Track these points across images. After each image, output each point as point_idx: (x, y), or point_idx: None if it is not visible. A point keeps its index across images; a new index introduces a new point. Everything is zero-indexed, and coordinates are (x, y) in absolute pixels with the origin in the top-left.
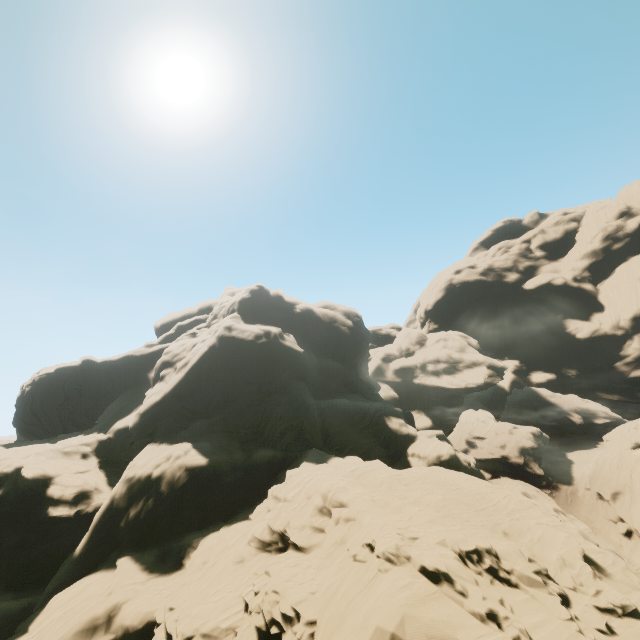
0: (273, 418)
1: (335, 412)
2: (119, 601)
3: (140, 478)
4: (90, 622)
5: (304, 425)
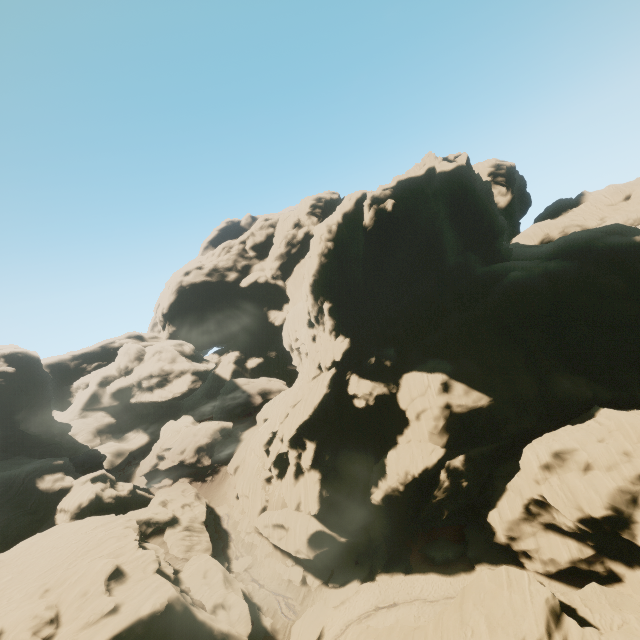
0: None
1: None
2: None
3: None
4: None
5: None
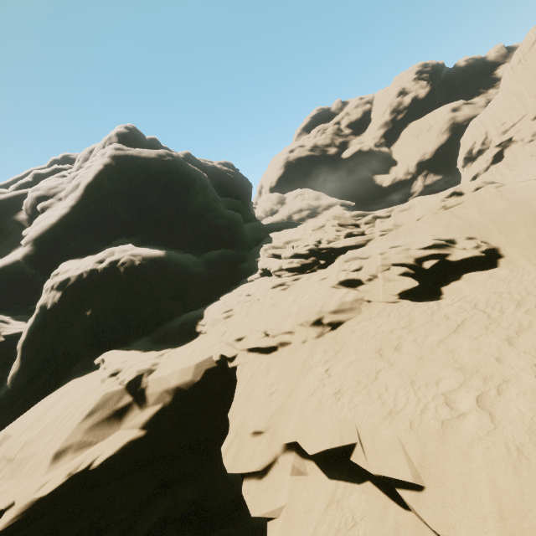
0: (207, 229)
1: (255, 229)
2: (140, 376)
3: (79, 280)
4: (106, 410)
5: (240, 232)
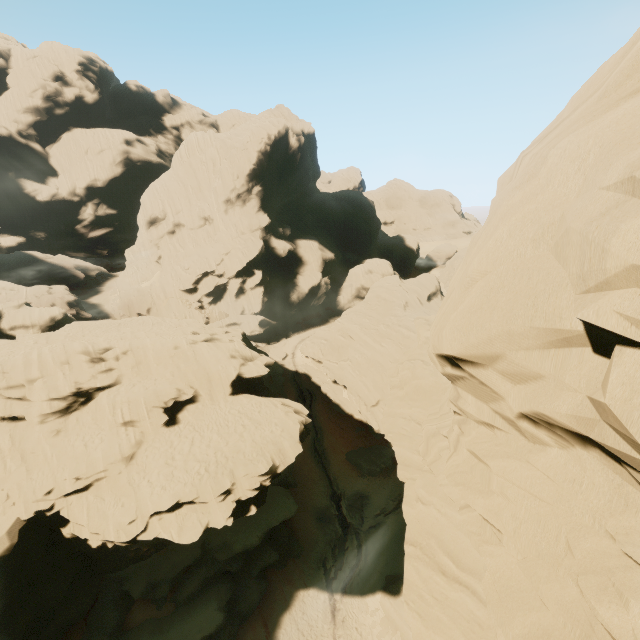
0: None
1: None
2: None
3: None
4: None
5: None
